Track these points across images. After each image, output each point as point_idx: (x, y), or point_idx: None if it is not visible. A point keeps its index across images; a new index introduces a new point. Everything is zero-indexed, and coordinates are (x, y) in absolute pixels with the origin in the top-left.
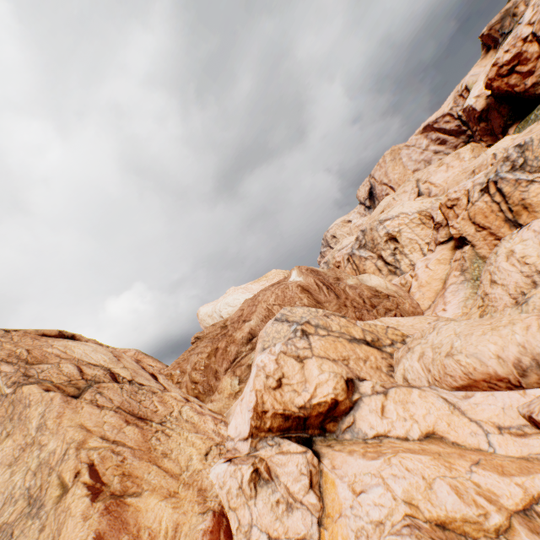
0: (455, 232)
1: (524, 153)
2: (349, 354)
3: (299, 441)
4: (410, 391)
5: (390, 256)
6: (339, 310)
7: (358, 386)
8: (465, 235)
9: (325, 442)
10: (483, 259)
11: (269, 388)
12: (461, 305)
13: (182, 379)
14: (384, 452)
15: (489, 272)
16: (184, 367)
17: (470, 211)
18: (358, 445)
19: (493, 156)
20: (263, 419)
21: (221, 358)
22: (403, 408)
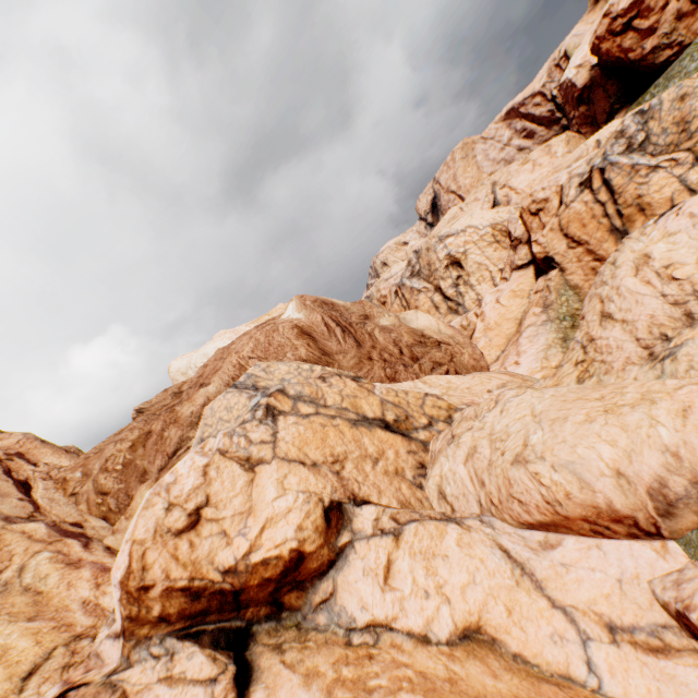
0: (539, 250)
1: (647, 125)
2: (348, 450)
3: (219, 641)
4: (443, 530)
5: (451, 288)
6: (359, 365)
7: (351, 515)
8: (552, 255)
9: (276, 635)
10: (574, 290)
11: (166, 534)
12: (541, 357)
13: (81, 488)
14: (371, 689)
15: (601, 297)
16: (90, 466)
17: (562, 217)
18: (331, 650)
19: (596, 144)
20: (144, 603)
21: (154, 449)
22: (426, 569)
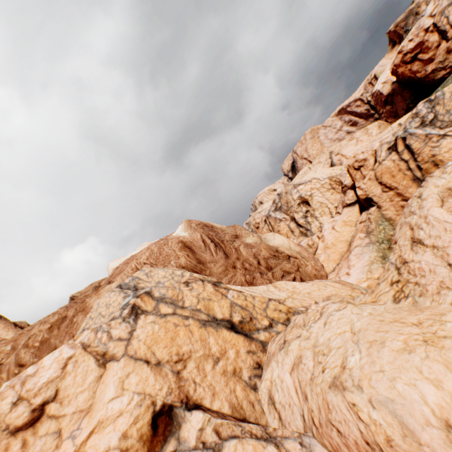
0: (361, 193)
1: (434, 108)
2: (193, 349)
3: None
4: None
5: (302, 219)
6: (225, 272)
7: (182, 420)
8: (371, 196)
9: None
10: (389, 221)
11: (3, 431)
12: (366, 270)
13: (6, 359)
14: None
15: (410, 225)
16: (19, 341)
17: (377, 170)
18: None
19: (398, 126)
20: None
21: (65, 331)
22: None
